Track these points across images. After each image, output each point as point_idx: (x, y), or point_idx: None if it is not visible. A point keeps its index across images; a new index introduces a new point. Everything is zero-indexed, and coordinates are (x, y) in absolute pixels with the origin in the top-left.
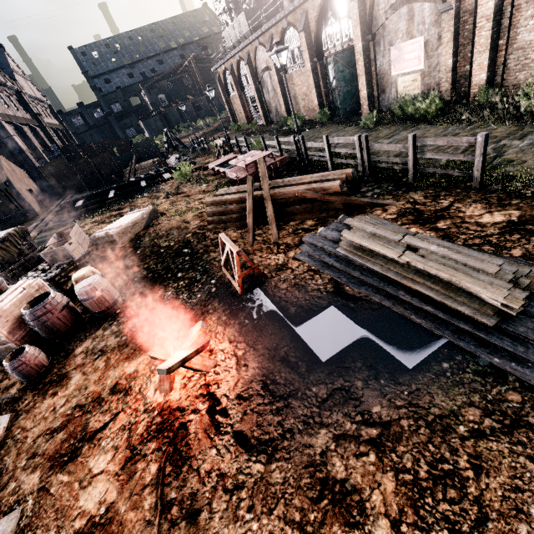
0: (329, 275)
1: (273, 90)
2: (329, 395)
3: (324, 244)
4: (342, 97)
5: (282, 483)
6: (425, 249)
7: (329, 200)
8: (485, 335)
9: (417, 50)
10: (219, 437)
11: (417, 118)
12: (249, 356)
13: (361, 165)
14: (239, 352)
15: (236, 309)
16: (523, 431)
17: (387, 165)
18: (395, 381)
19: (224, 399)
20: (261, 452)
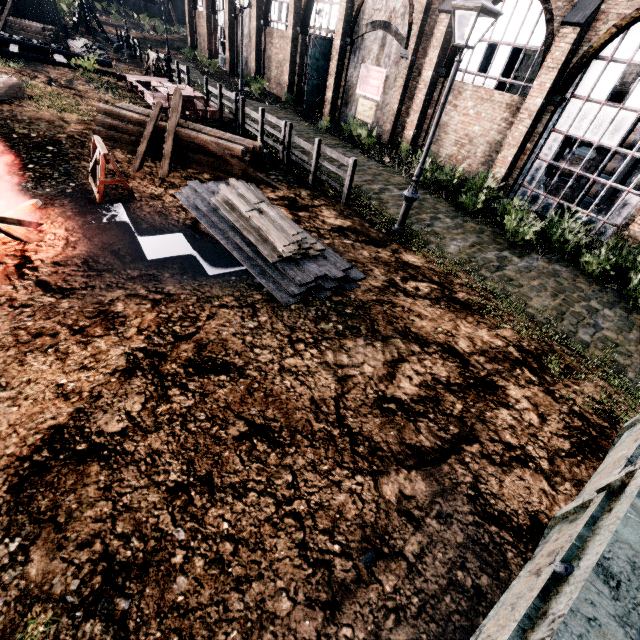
0: (194, 215)
1: (249, 36)
2: (140, 276)
3: (203, 192)
4: (311, 87)
5: (68, 308)
6: (267, 213)
7: (230, 162)
8: (267, 268)
9: (379, 80)
10: (21, 281)
11: (357, 143)
12: (81, 243)
13: (282, 153)
14: (72, 238)
15: (87, 211)
16: (249, 309)
17: (300, 161)
18: (194, 279)
19: (38, 261)
20: (58, 293)
